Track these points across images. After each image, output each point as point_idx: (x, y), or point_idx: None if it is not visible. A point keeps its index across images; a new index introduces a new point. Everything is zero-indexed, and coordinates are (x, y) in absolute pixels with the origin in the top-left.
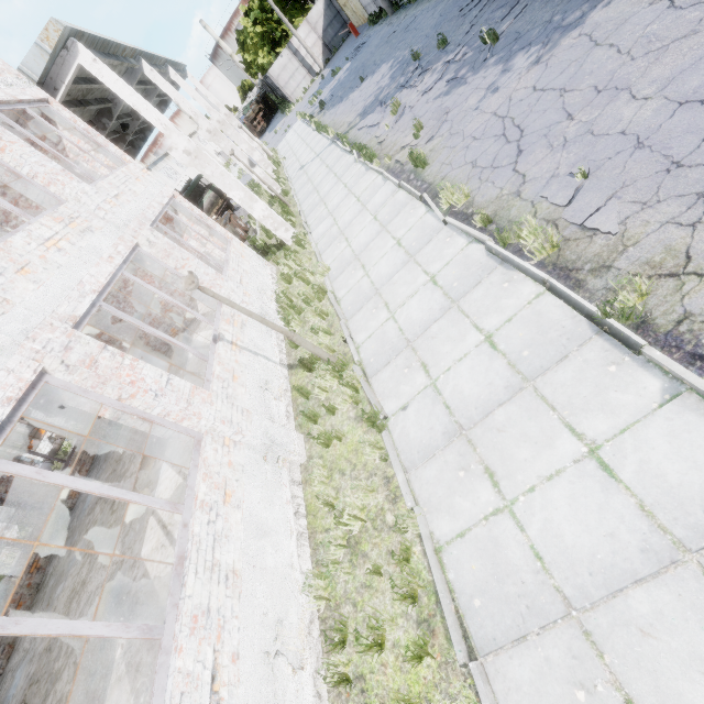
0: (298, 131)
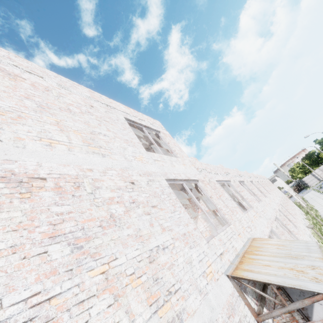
0: (311, 192)
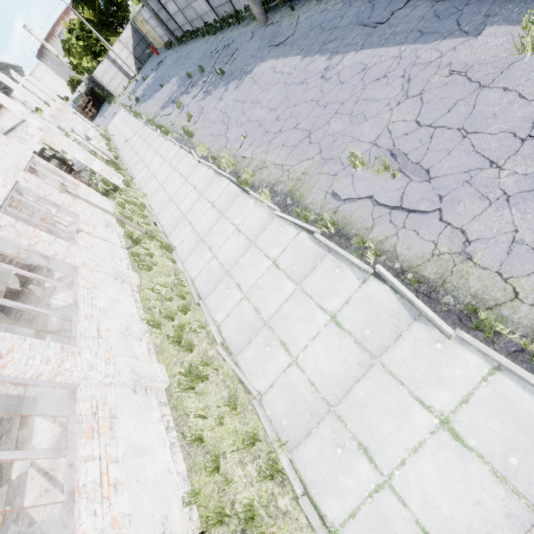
0: (122, 117)
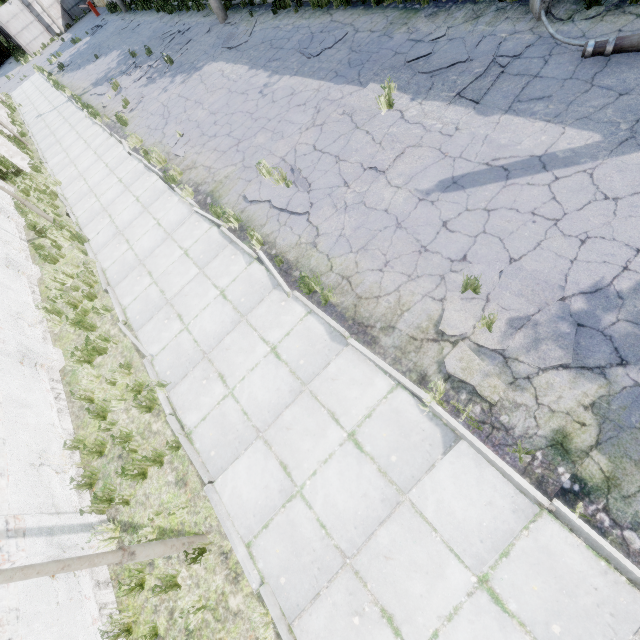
0: (36, 83)
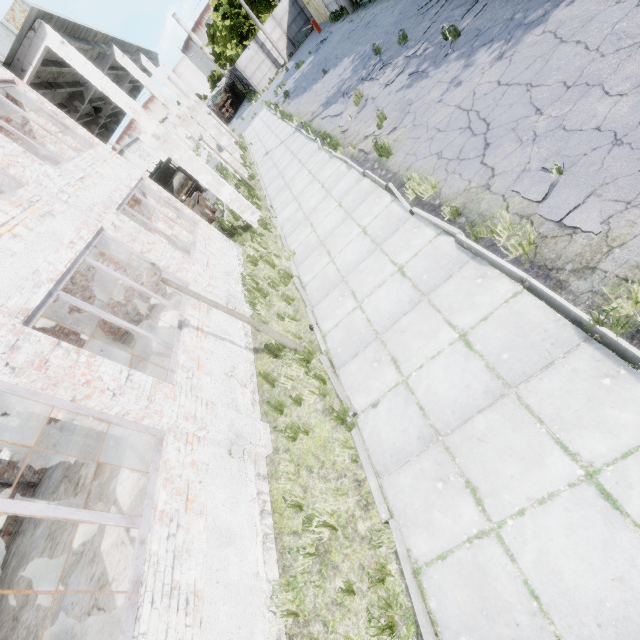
0: (264, 119)
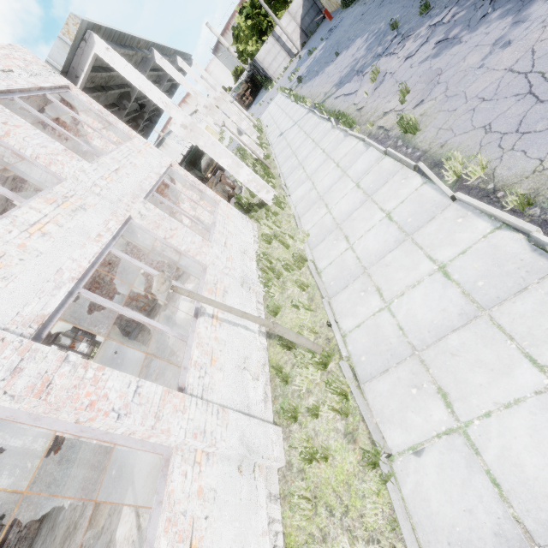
0: (278, 103)
